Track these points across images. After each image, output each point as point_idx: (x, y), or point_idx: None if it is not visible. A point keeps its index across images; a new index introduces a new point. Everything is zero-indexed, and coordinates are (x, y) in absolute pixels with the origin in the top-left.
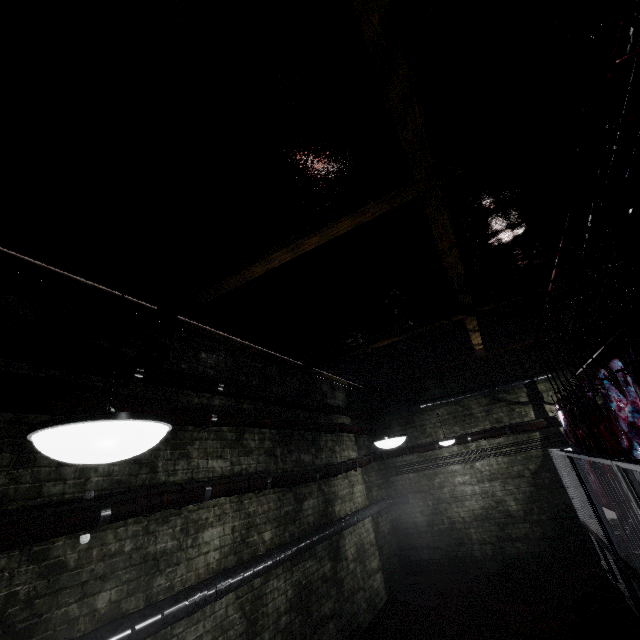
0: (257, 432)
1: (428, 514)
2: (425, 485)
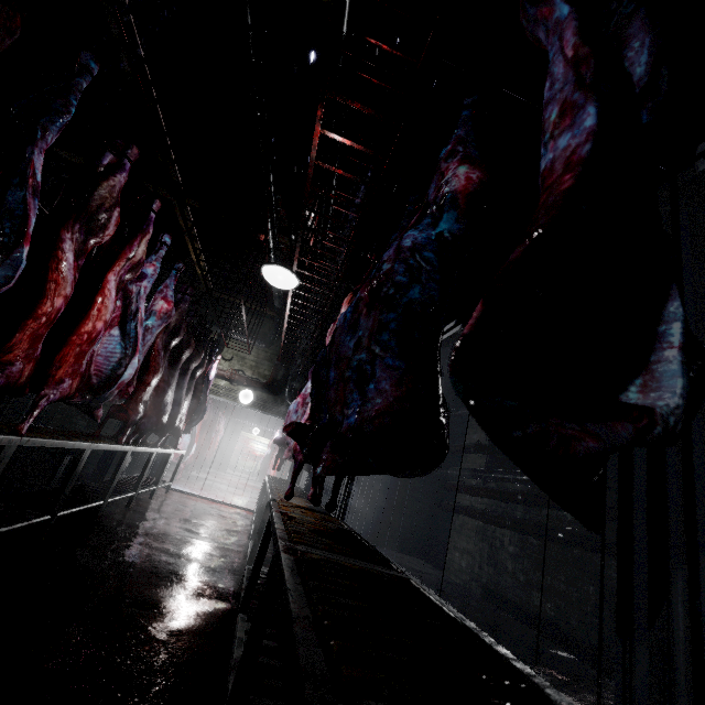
0: None
1: None
2: None
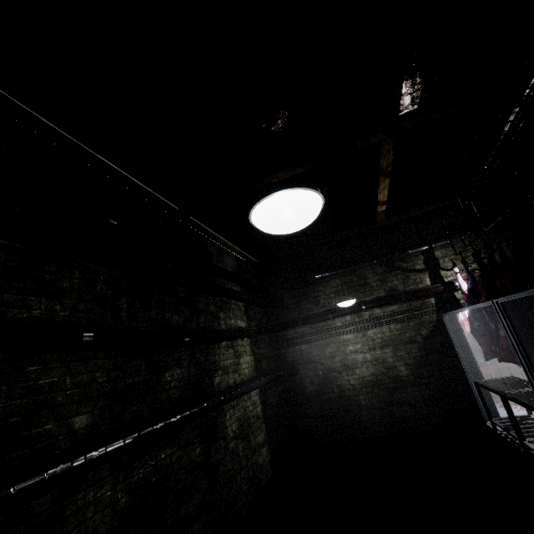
0: (79, 268)
1: (318, 384)
2: (316, 356)
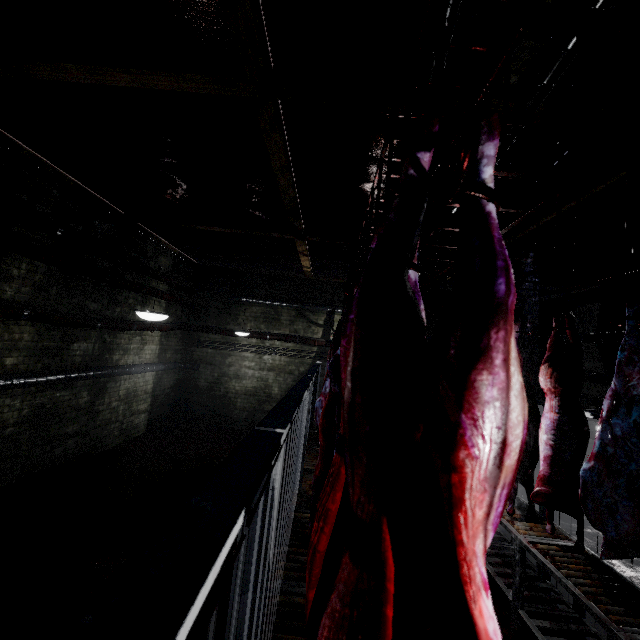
0: (27, 262)
1: (211, 382)
2: (218, 361)
